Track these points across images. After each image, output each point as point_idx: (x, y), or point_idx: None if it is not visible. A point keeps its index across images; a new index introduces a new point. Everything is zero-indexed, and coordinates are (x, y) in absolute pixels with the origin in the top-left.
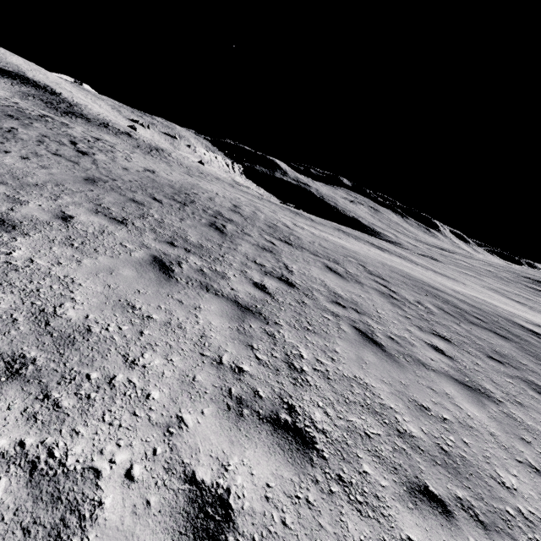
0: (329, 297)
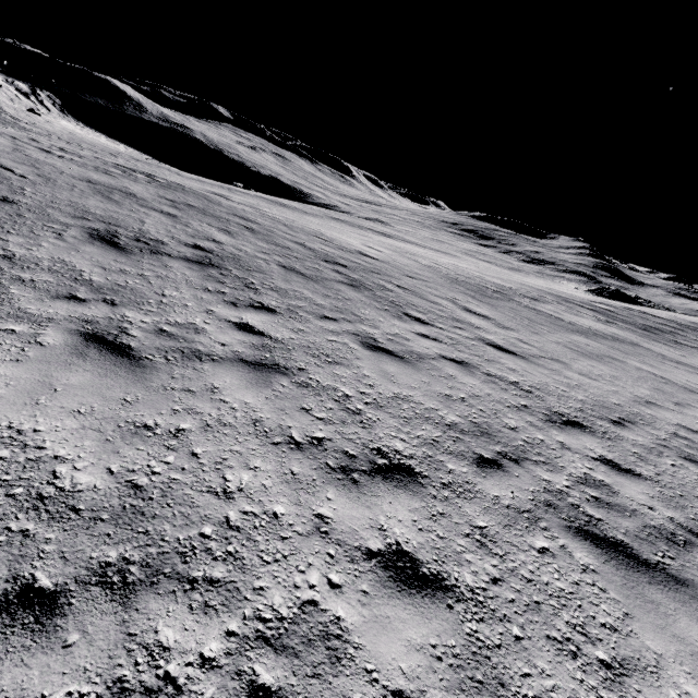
0: (616, 335)
